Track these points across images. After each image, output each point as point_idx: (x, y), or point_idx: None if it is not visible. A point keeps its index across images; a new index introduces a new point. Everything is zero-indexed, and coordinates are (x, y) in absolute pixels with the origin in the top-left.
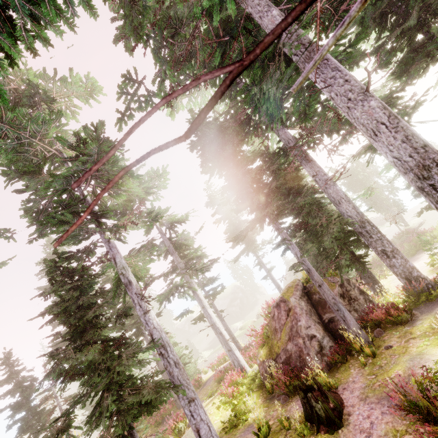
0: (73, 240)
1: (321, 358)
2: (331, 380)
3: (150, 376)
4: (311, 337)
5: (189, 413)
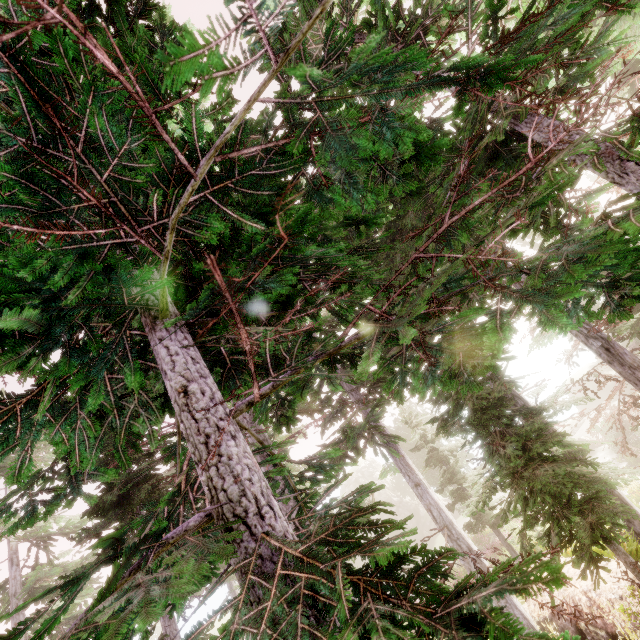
0: None
1: None
2: None
3: None
4: None
5: None
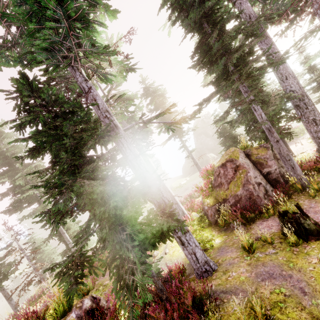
0: (49, 61)
1: (268, 198)
2: (292, 208)
3: (155, 211)
4: (259, 184)
5: (186, 241)
